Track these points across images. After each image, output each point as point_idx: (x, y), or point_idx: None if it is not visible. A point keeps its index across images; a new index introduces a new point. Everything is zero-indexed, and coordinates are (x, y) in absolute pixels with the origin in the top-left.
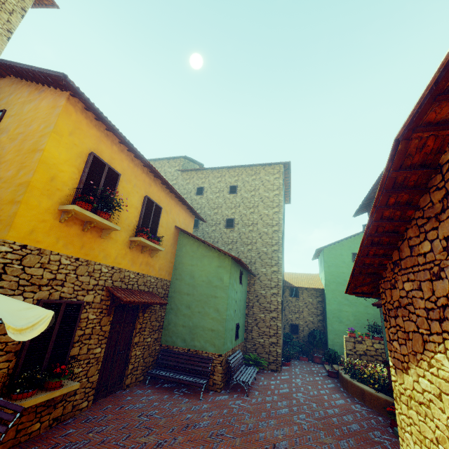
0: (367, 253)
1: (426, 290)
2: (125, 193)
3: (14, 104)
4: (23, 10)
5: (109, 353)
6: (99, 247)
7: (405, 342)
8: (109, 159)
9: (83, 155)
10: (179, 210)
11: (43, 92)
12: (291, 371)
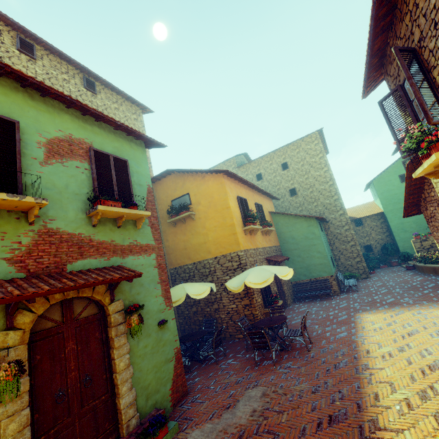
0: (409, 198)
1: (437, 209)
2: (250, 208)
3: (191, 188)
4: (143, 126)
5: (277, 290)
6: (256, 240)
7: (437, 231)
8: (240, 194)
9: (236, 199)
10: (265, 201)
11: (205, 177)
12: (378, 275)
